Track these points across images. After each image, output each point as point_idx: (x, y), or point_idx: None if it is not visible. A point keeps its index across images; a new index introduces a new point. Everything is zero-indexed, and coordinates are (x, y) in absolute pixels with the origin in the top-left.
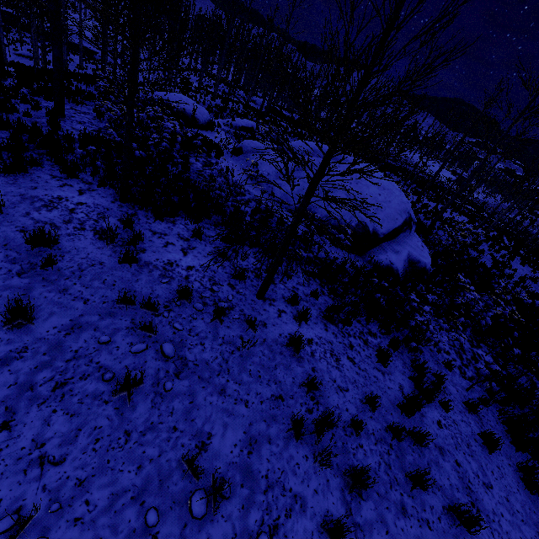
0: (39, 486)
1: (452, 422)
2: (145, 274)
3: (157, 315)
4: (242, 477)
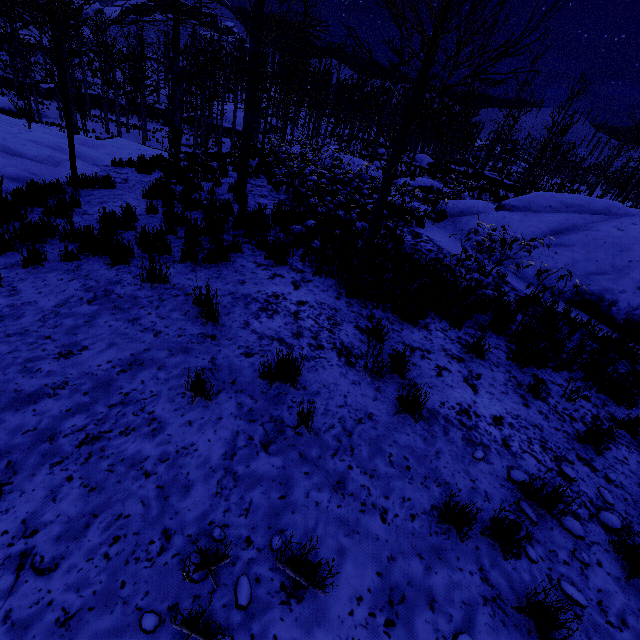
0: None
1: None
2: (440, 437)
3: (515, 553)
4: None
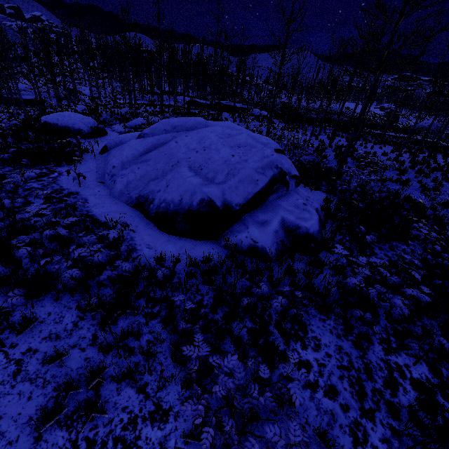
0: None
1: None
2: None
3: None
4: None
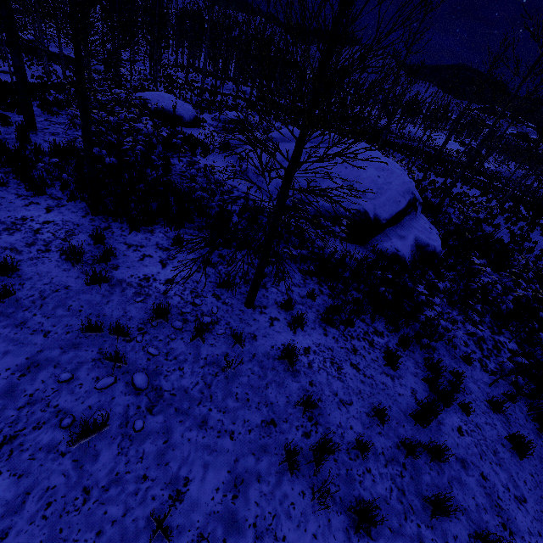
0: None
1: (475, 426)
2: (117, 294)
3: (130, 340)
4: (224, 529)
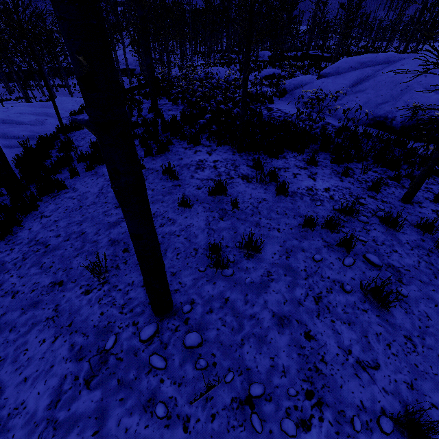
0: (379, 389)
1: None
2: (299, 201)
3: (337, 232)
4: None
